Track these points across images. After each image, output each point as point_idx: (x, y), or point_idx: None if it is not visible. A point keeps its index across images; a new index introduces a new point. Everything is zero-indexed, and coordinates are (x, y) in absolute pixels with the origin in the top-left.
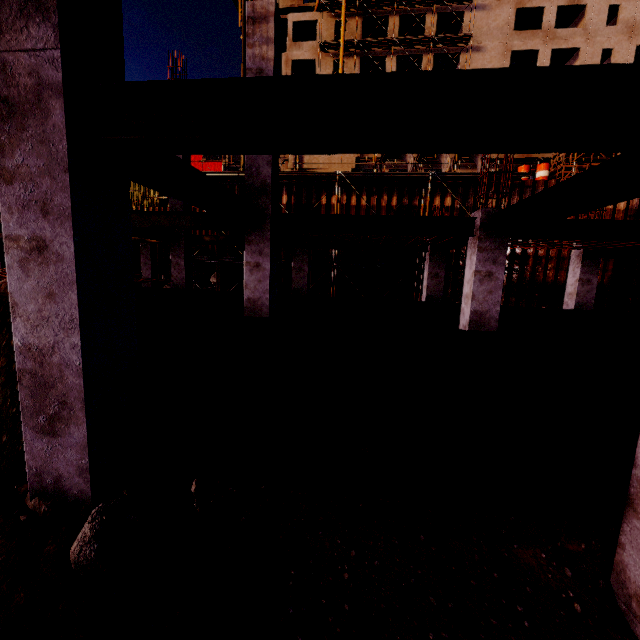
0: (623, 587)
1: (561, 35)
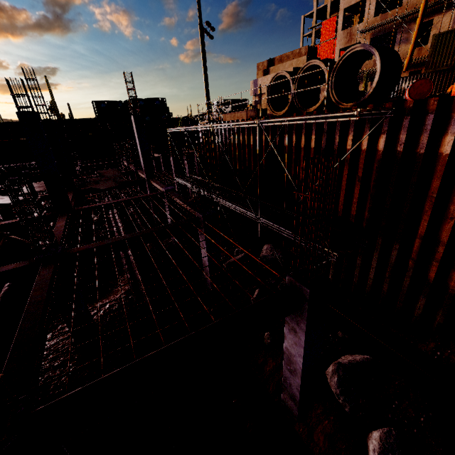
0: None
1: None
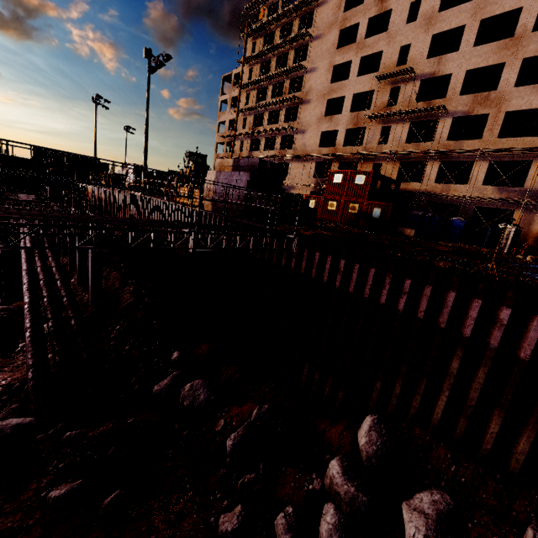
0: None
1: (369, 43)
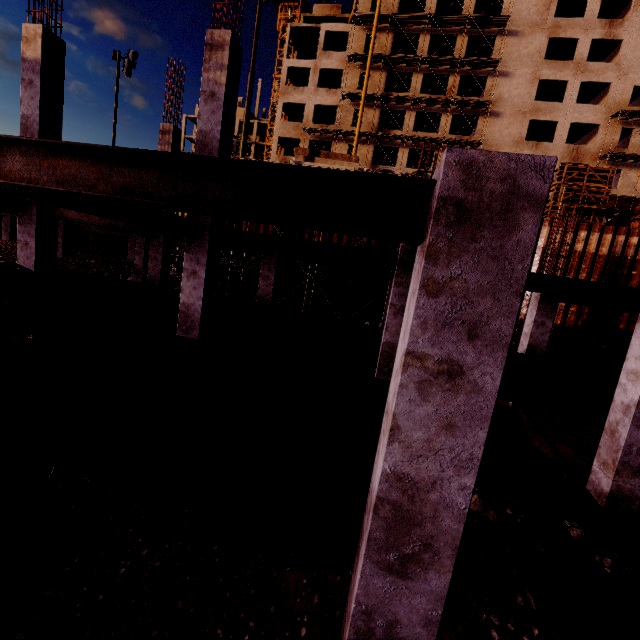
0: (344, 619)
1: (592, 68)
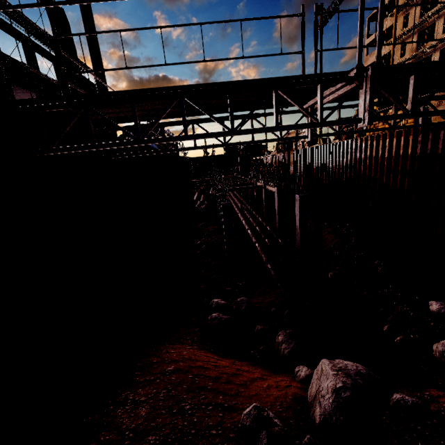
0: None
1: None
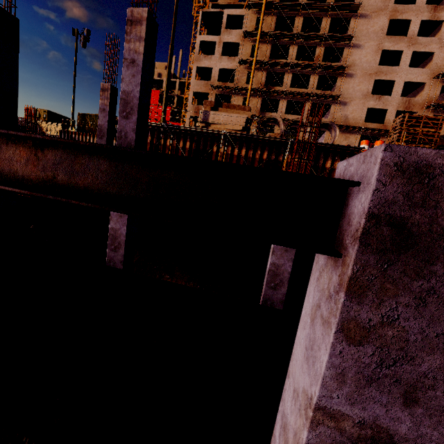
0: None
1: (421, 41)
